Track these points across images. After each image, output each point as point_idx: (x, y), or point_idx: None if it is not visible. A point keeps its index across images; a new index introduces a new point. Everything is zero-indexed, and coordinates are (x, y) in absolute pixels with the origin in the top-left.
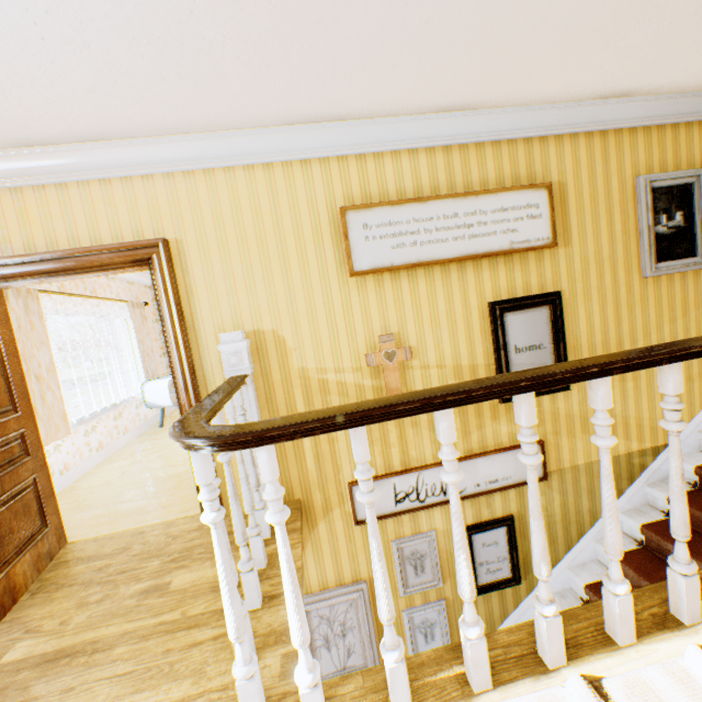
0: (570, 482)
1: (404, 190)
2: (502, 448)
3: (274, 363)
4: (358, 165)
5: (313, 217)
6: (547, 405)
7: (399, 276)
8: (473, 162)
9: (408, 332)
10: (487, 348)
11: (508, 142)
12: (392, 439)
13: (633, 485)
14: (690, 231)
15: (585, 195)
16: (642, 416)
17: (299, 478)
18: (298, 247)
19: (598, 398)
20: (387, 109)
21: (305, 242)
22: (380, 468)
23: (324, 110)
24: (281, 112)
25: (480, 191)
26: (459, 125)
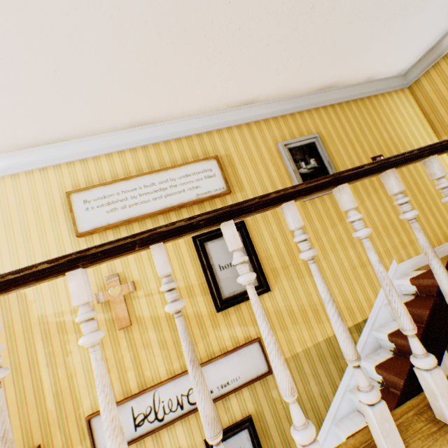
0: (296, 370)
1: (117, 175)
2: (227, 351)
3: (17, 315)
4: (82, 165)
5: (50, 202)
6: None
7: (120, 231)
8: (164, 152)
9: (132, 270)
10: (198, 270)
11: (186, 137)
12: (127, 363)
13: None
14: (324, 169)
15: (246, 159)
16: (337, 300)
17: (40, 421)
18: (38, 223)
19: (71, 294)
20: (91, 130)
21: (44, 220)
22: (118, 394)
23: (42, 136)
24: (10, 141)
25: (169, 167)
26: (148, 133)
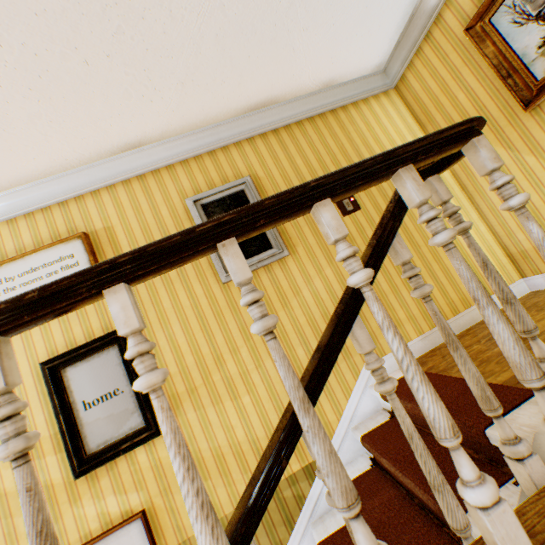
0: None
1: None
2: (91, 539)
3: None
4: None
5: None
6: (146, 458)
7: None
8: (7, 236)
9: None
10: (51, 413)
11: (43, 209)
12: None
13: (296, 528)
14: None
15: (136, 230)
16: None
17: None
18: None
19: None
20: None
21: None
22: None
23: None
24: None
25: (6, 260)
26: None
